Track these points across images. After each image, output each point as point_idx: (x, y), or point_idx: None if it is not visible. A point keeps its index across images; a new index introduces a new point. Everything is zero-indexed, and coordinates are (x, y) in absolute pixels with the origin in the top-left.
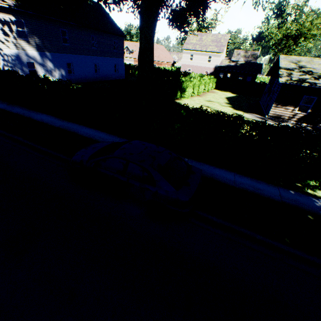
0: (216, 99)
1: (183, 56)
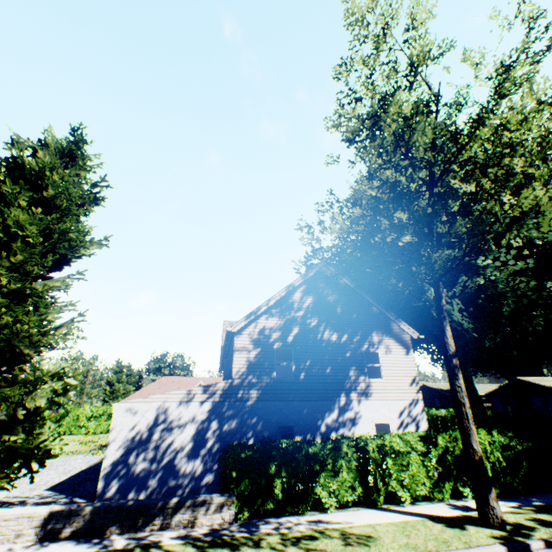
0: None
1: None
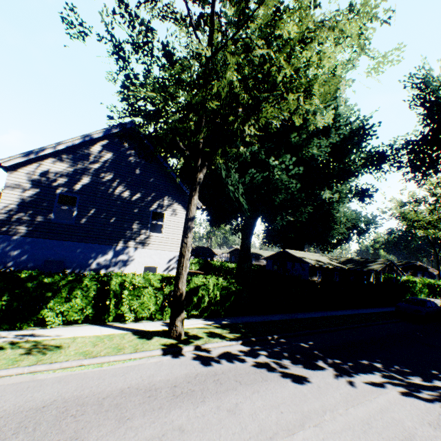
0: None
1: None
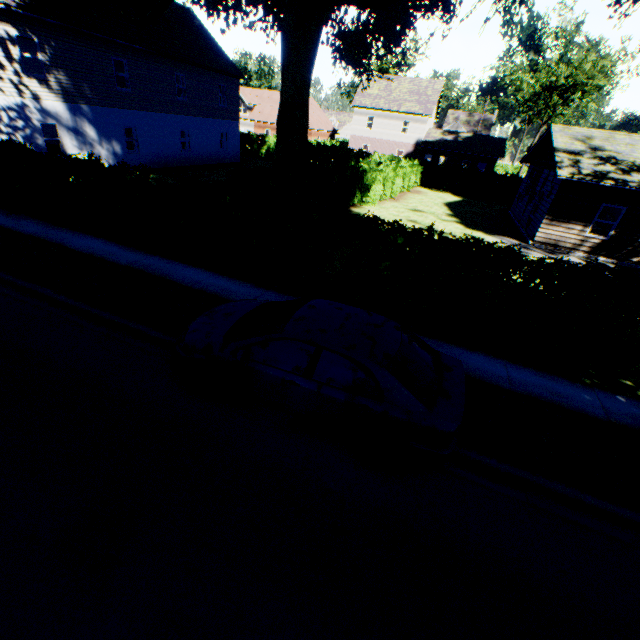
0: (428, 207)
1: (354, 120)
